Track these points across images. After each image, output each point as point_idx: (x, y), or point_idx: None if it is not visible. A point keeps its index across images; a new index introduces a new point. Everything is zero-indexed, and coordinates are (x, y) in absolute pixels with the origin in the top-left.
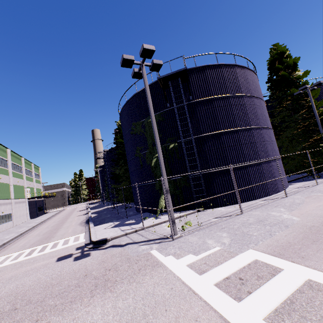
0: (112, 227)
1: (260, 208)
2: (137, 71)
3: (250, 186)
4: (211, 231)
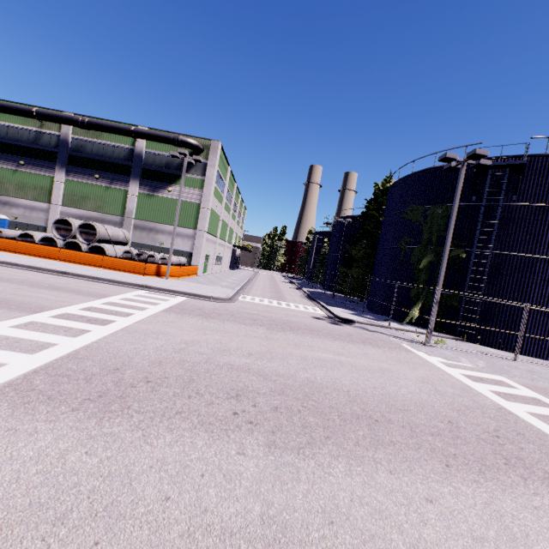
0: (351, 314)
1: (545, 367)
2: (453, 166)
3: (544, 338)
4: (467, 355)
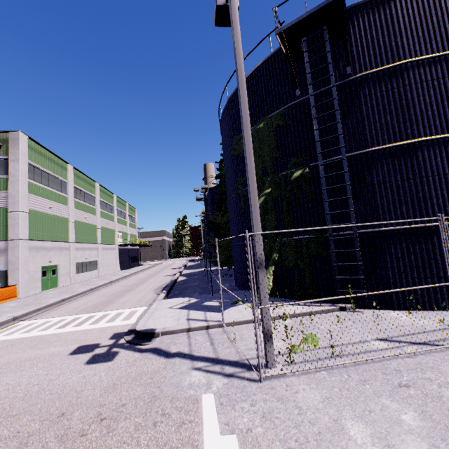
0: (180, 308)
1: None
2: (222, 4)
3: None
4: (364, 386)
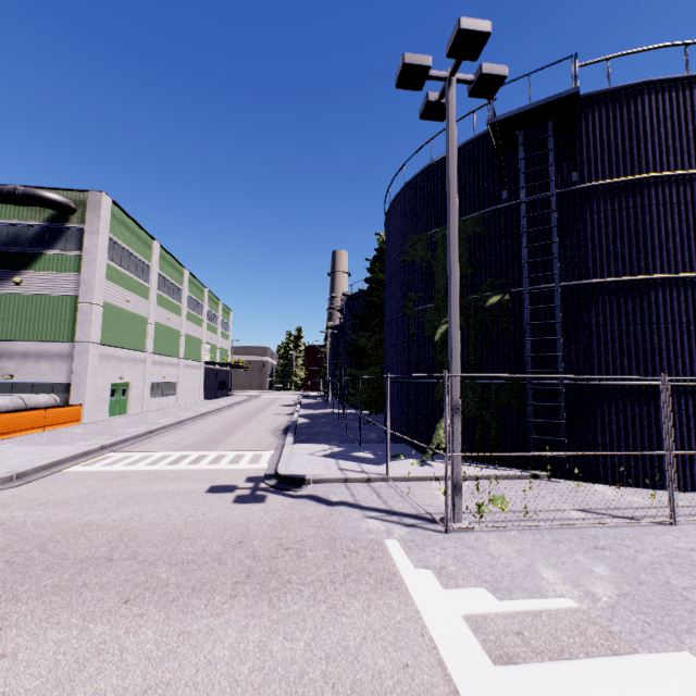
0: (324, 457)
1: None
2: (435, 100)
3: None
4: (558, 545)
